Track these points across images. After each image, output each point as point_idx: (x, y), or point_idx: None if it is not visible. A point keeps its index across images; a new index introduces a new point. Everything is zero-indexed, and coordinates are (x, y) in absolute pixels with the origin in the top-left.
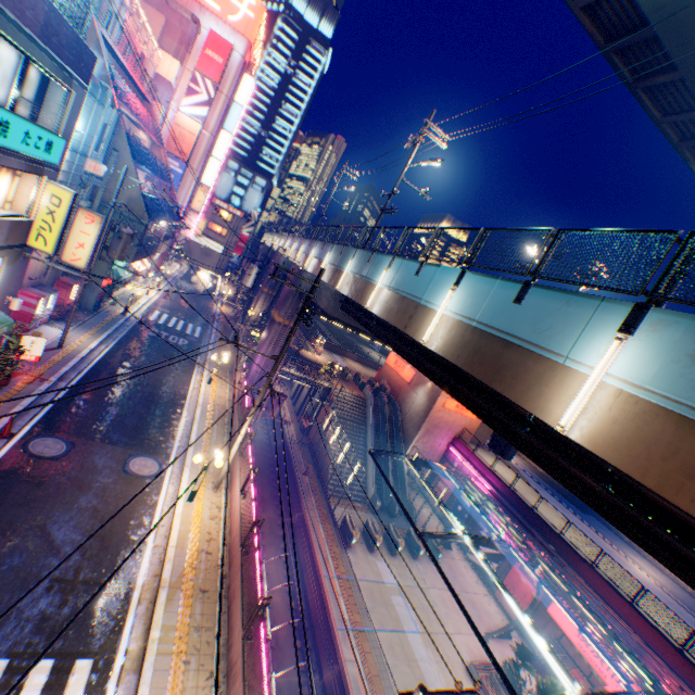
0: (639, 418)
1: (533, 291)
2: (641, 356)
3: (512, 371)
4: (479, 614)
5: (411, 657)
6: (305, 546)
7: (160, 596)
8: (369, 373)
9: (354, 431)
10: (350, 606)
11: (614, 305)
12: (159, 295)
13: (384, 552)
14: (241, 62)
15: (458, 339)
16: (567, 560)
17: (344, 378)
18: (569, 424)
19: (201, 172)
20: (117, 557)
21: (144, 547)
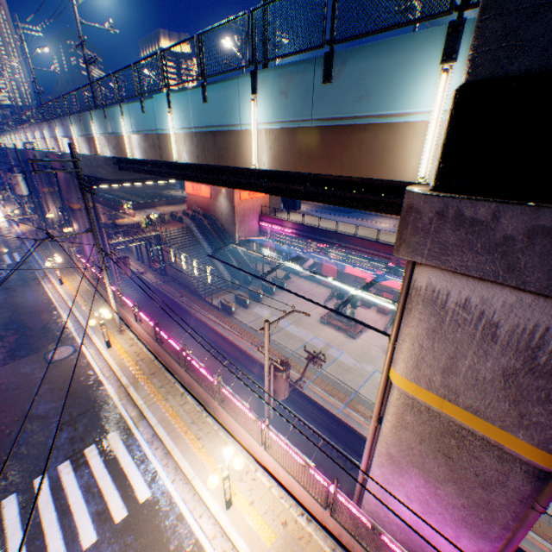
0: (277, 140)
1: (209, 89)
2: (265, 105)
3: (225, 150)
4: (317, 297)
5: (292, 336)
6: (209, 331)
7: (130, 391)
8: (182, 208)
9: (195, 252)
10: (250, 338)
11: (244, 79)
12: None
13: (255, 303)
14: None
15: (192, 146)
16: (344, 242)
17: (165, 222)
18: (257, 162)
19: None
20: (89, 396)
21: (102, 382)
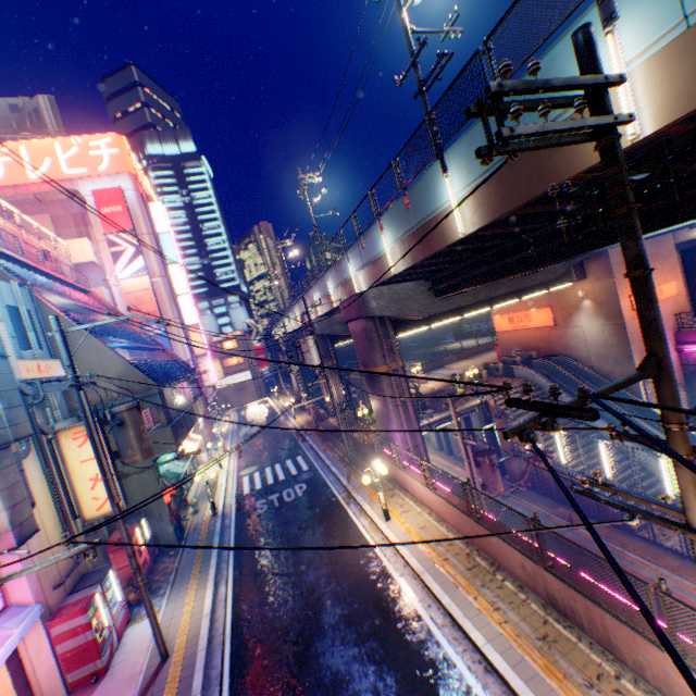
0: None
1: None
2: None
3: None
4: None
5: None
6: None
7: None
8: (483, 359)
9: (563, 425)
10: None
11: None
12: (232, 459)
13: None
14: (137, 196)
15: None
16: None
17: (480, 381)
18: None
19: (179, 317)
20: None
21: None
